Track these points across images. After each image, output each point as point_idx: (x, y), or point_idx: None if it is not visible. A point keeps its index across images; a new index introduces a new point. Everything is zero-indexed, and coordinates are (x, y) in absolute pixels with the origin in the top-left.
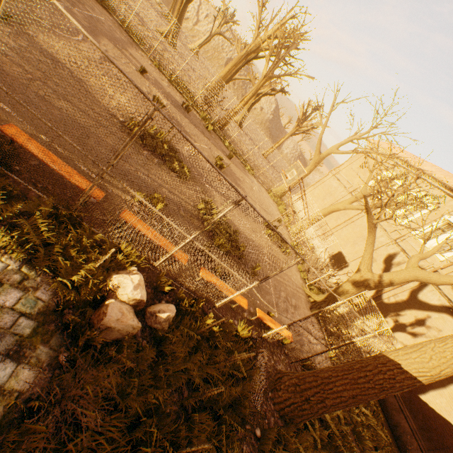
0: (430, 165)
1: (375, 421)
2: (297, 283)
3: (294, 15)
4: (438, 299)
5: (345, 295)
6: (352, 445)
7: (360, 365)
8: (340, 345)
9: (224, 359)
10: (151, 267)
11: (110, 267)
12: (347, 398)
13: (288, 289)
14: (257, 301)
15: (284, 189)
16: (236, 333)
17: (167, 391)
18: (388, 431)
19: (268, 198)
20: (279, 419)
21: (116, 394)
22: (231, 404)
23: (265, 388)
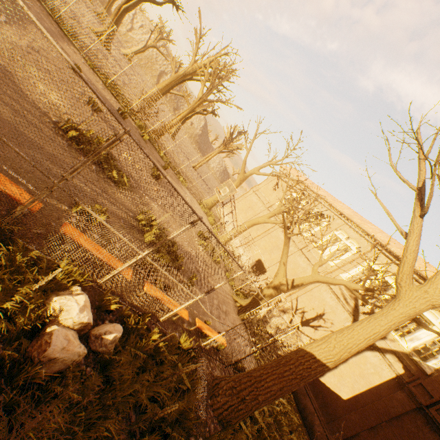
0: (323, 191)
1: (290, 408)
2: (226, 290)
3: (227, 53)
4: (330, 297)
5: (266, 298)
6: (275, 434)
7: (285, 360)
8: (267, 345)
9: (171, 374)
10: (94, 284)
11: (48, 288)
12: (275, 391)
13: (219, 297)
14: (195, 311)
15: (213, 201)
16: (178, 345)
17: (118, 419)
18: (299, 414)
19: (199, 209)
20: (218, 424)
21: (60, 436)
22: (176, 419)
23: (205, 396)
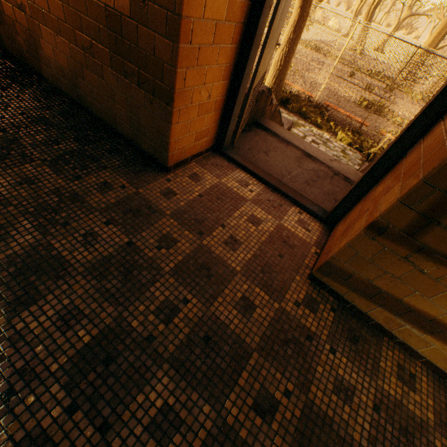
0: None
1: None
2: None
3: None
4: None
5: None
6: None
7: None
8: None
9: None
10: None
11: None
12: None
13: None
14: None
15: None
16: None
17: None
18: None
19: None
20: None
21: None
22: None
23: None
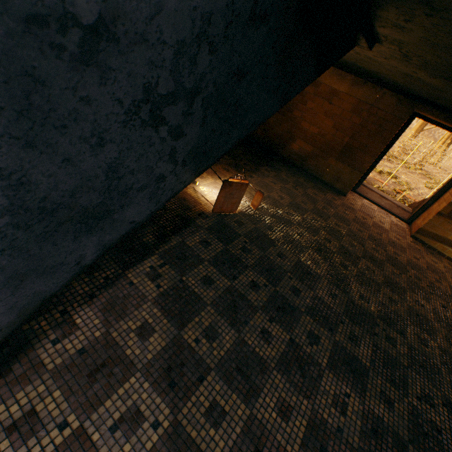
0: None
1: None
2: None
3: None
4: None
5: None
6: None
7: None
8: None
9: None
10: None
11: None
12: None
13: None
14: None
15: None
16: None
17: None
18: None
19: None
20: None
21: None
22: None
23: None
